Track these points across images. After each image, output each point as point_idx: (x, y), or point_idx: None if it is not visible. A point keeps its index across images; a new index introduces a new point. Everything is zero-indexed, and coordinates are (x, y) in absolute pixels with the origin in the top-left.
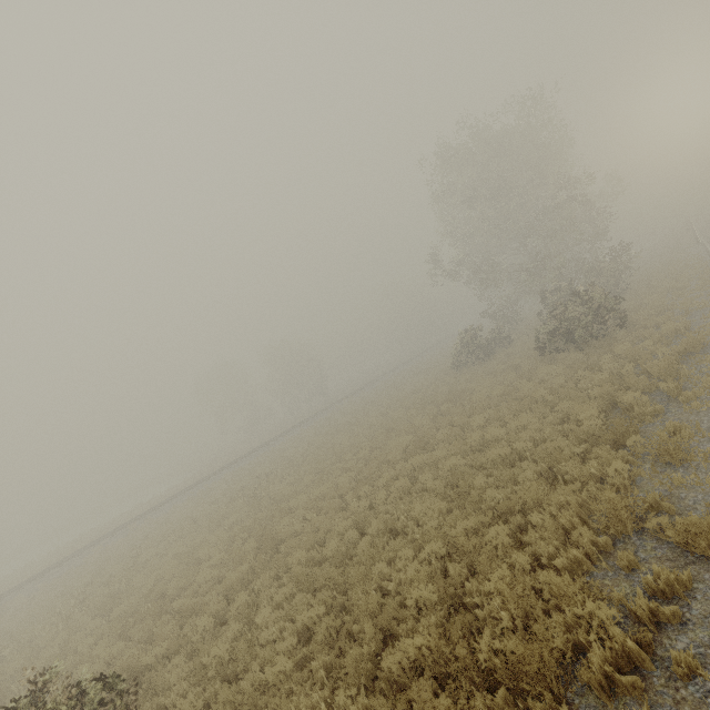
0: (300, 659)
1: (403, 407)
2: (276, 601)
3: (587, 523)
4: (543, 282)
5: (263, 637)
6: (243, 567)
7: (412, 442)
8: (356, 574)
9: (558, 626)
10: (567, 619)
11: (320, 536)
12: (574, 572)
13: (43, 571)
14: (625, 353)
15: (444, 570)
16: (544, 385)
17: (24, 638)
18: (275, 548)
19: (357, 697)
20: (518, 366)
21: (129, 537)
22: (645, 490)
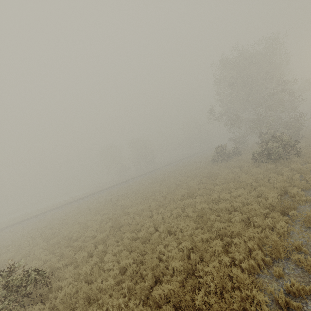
0: (118, 280)
1: (185, 176)
2: (114, 252)
3: (261, 248)
4: (261, 128)
5: (105, 267)
6: (104, 234)
7: (186, 193)
8: (149, 248)
9: (237, 297)
10: (242, 295)
11: (138, 227)
12: (249, 273)
13: (30, 218)
14: (296, 168)
15: (189, 255)
16: (252, 177)
17: (17, 243)
18: (119, 228)
19: (139, 305)
20: (242, 166)
21: (63, 210)
22: (294, 239)
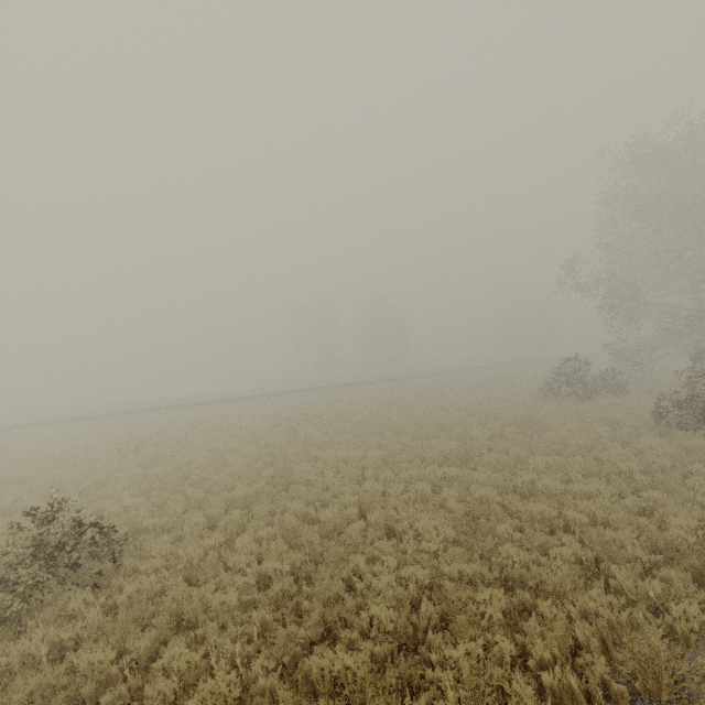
0: (249, 600)
1: (467, 410)
2: (259, 535)
3: (610, 652)
4: (701, 339)
5: (232, 560)
6: (251, 488)
7: (456, 450)
8: (333, 553)
9: None
10: None
11: (325, 496)
12: None
13: (130, 411)
14: None
15: (418, 600)
16: (639, 459)
17: (93, 456)
18: (286, 485)
19: (273, 672)
20: (619, 423)
21: (192, 415)
22: None
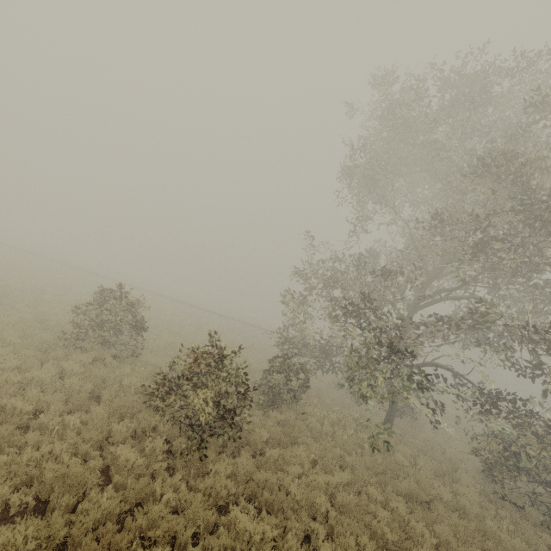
0: None
1: None
2: None
3: None
4: None
5: None
6: None
7: None
8: None
9: None
10: None
11: None
12: None
13: None
14: None
15: None
16: None
17: None
18: None
19: None
20: None
21: None
22: None
